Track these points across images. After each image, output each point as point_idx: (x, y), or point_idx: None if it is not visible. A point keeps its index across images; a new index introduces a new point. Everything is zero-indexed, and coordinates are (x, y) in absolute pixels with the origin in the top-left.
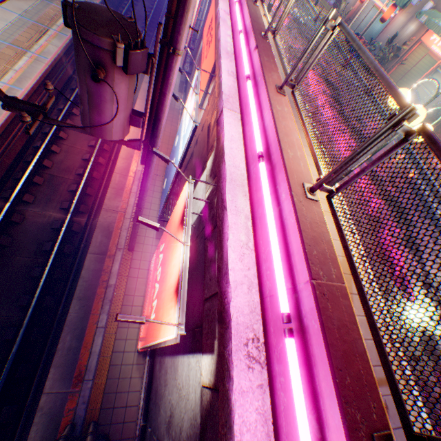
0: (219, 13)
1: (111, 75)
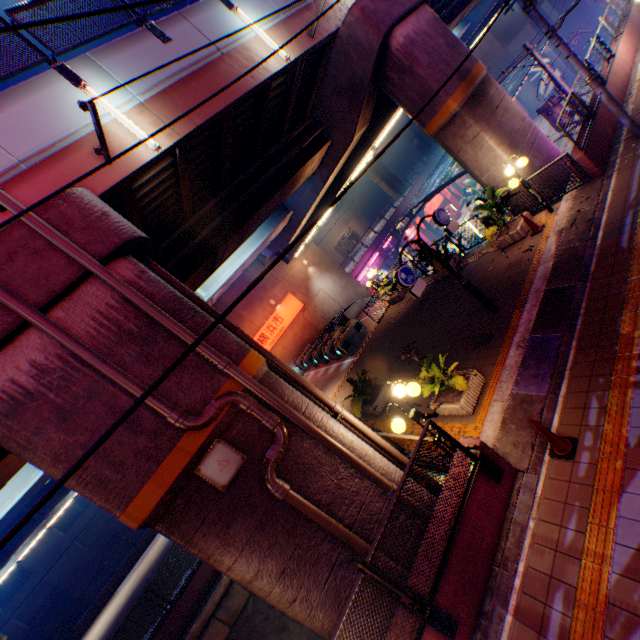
0: None
1: (551, 112)
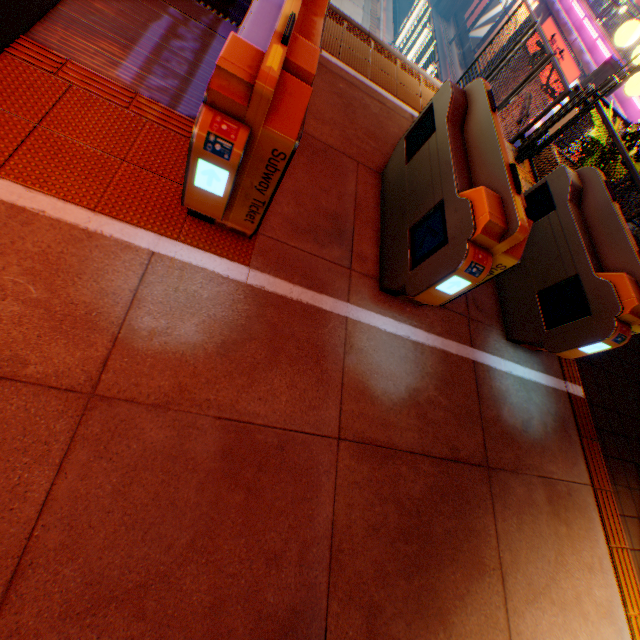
0: (577, 43)
1: None
